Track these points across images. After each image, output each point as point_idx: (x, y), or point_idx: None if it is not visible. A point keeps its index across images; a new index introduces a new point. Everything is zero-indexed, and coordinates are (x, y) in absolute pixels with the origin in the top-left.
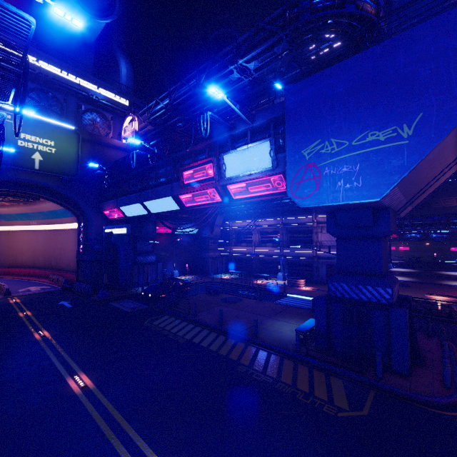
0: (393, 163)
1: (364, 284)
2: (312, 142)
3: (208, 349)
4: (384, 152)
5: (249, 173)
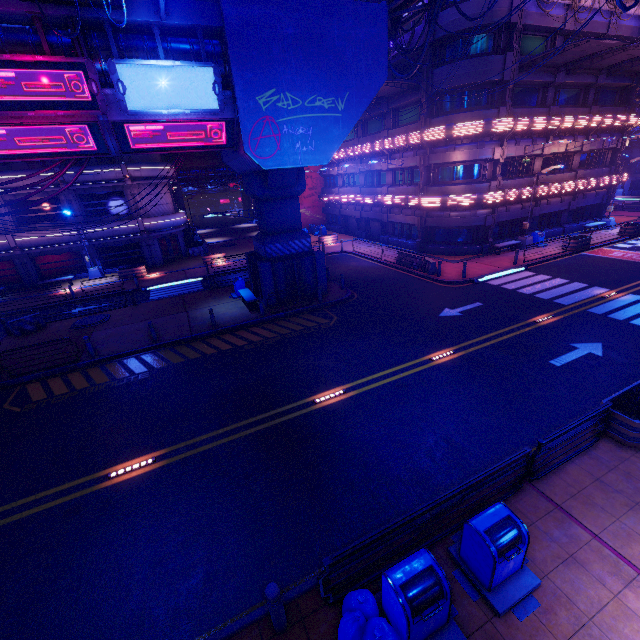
0: (334, 132)
1: (293, 240)
2: (267, 89)
3: (193, 359)
4: (328, 121)
5: (182, 111)
